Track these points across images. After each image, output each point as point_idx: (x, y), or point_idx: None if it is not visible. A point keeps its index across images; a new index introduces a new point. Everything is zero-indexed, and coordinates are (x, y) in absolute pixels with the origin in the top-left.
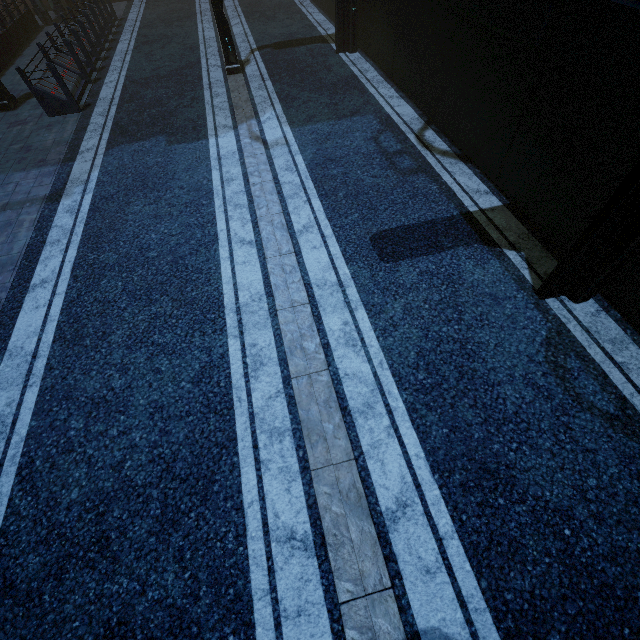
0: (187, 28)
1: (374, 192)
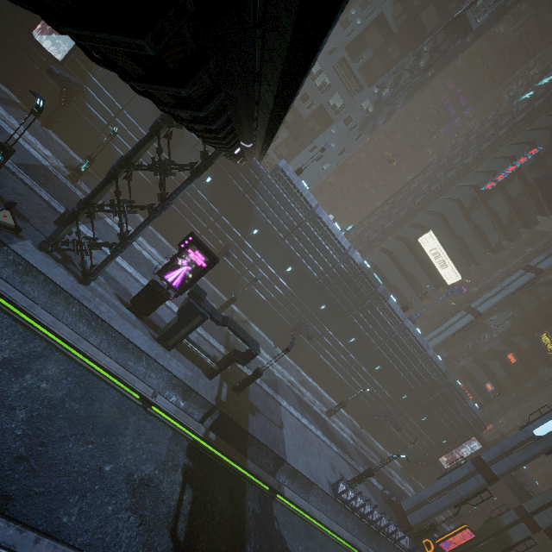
0: None
1: None
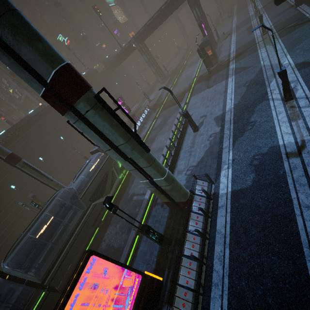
0: (244, 2)
1: None
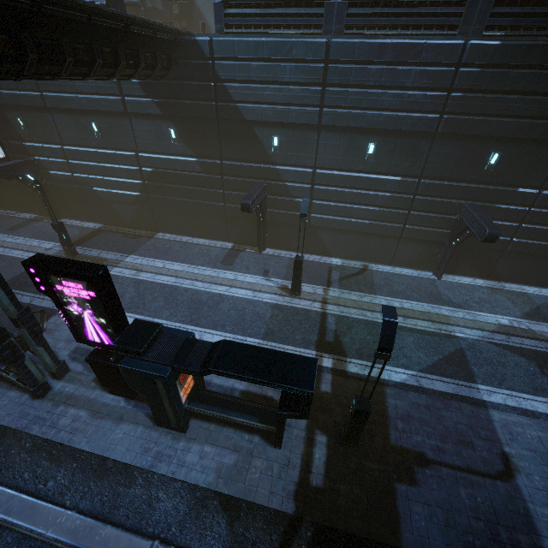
0: None
1: (0, 225)
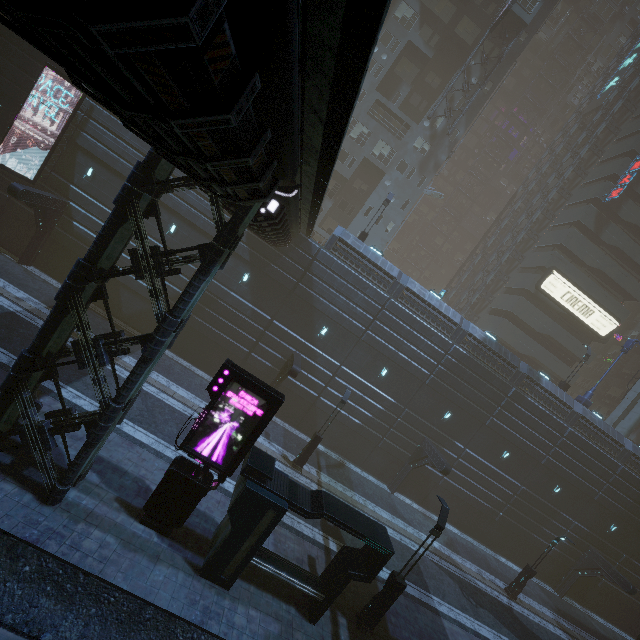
0: None
1: None
